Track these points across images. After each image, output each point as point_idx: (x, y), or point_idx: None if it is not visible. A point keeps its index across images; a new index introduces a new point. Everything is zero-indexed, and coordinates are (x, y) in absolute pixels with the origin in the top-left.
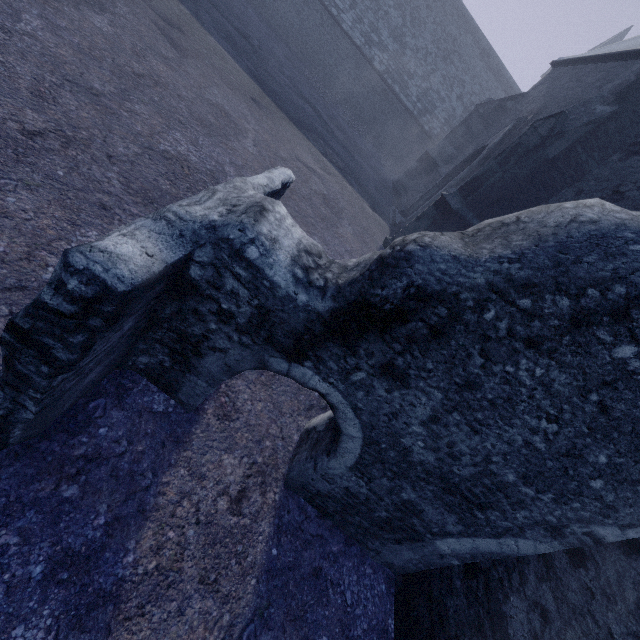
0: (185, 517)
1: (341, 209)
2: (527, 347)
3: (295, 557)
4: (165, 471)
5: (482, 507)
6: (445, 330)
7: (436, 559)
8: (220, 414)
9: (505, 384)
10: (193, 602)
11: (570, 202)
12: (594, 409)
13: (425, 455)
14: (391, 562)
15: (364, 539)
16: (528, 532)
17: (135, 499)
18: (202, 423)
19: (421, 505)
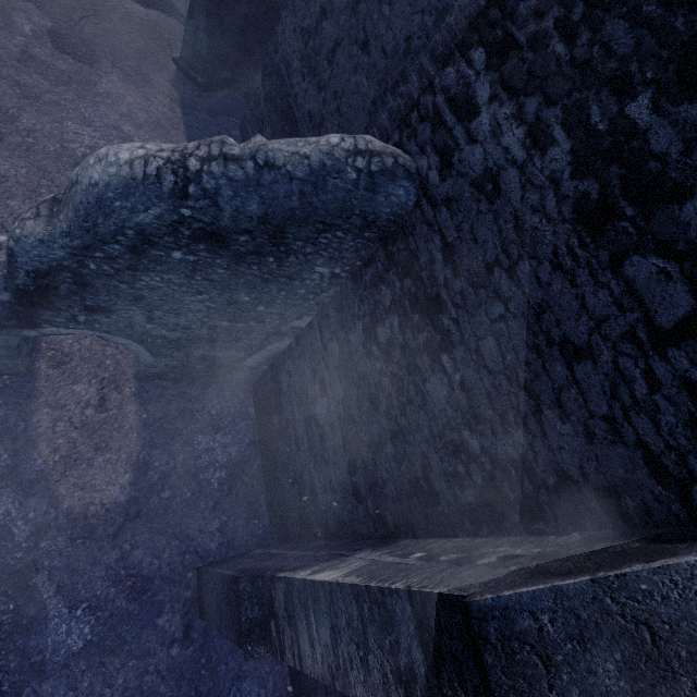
0: (65, 430)
1: (90, 42)
2: (135, 272)
3: (163, 412)
4: (32, 416)
5: (236, 341)
6: (84, 282)
7: (256, 370)
8: (54, 365)
9: (153, 290)
10: (97, 459)
11: (95, 154)
12: (207, 282)
13: (175, 334)
14: (240, 383)
15: (213, 380)
16: (271, 340)
17: (21, 438)
18: (42, 377)
19: (211, 354)
